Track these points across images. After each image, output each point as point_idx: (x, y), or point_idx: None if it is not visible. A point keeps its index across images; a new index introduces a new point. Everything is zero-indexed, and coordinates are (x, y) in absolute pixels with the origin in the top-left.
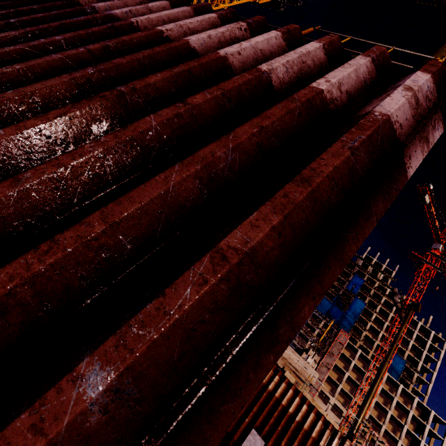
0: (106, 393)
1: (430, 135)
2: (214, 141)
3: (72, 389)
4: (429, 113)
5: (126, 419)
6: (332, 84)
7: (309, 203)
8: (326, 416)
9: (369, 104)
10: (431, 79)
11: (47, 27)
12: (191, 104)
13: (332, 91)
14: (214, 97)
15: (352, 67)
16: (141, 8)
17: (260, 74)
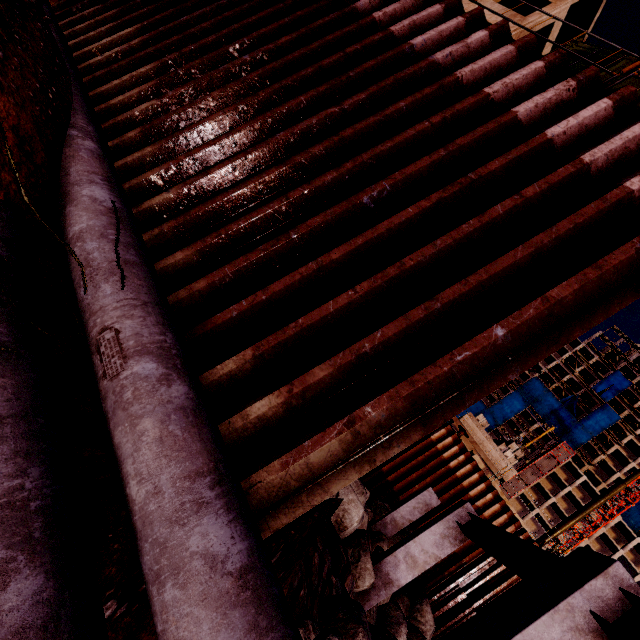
0: (503, 336)
1: None
2: (543, 232)
3: (492, 332)
4: None
5: (505, 346)
6: None
7: (597, 281)
8: (514, 514)
9: None
10: None
11: (384, 86)
12: (525, 198)
13: None
14: (542, 190)
15: None
16: (461, 47)
17: (581, 167)
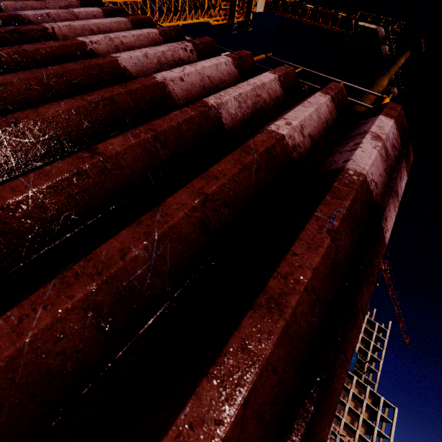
0: None
1: (398, 187)
2: (130, 226)
3: None
4: (397, 163)
5: None
6: (294, 127)
7: (283, 350)
8: None
9: (337, 154)
10: (394, 124)
11: None
12: (102, 154)
13: (294, 136)
14: (141, 141)
15: (313, 106)
16: (64, 12)
17: (206, 110)
